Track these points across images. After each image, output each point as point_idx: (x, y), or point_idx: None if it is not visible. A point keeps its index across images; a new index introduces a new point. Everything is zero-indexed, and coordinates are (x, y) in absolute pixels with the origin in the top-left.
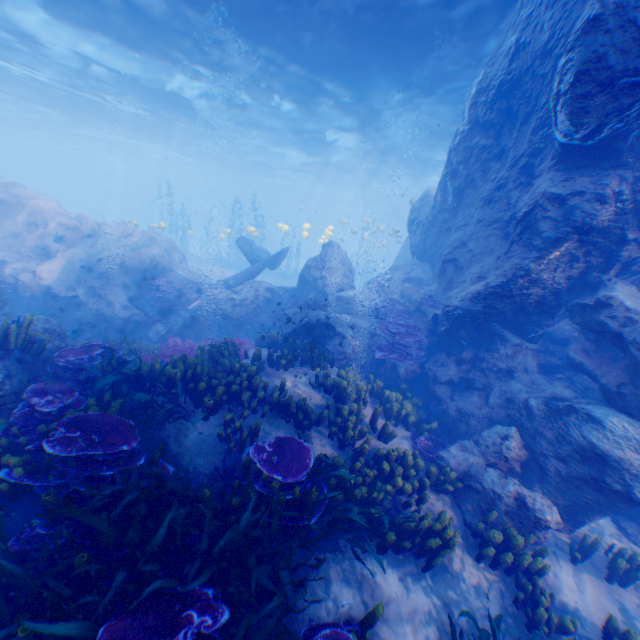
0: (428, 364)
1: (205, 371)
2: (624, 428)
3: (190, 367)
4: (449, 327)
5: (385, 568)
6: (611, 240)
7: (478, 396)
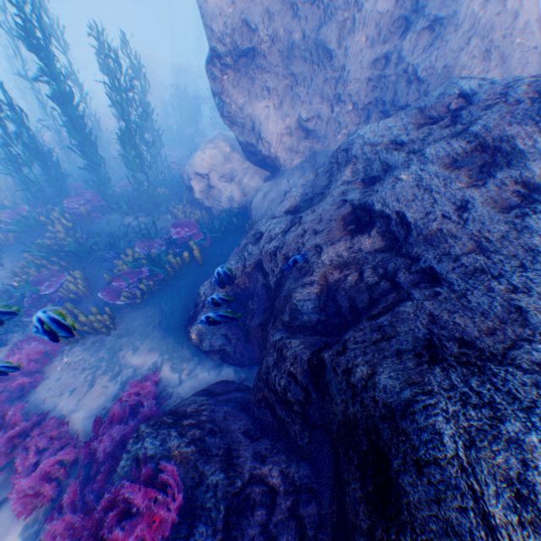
0: None
1: None
2: None
3: None
4: None
5: None
6: None
7: None
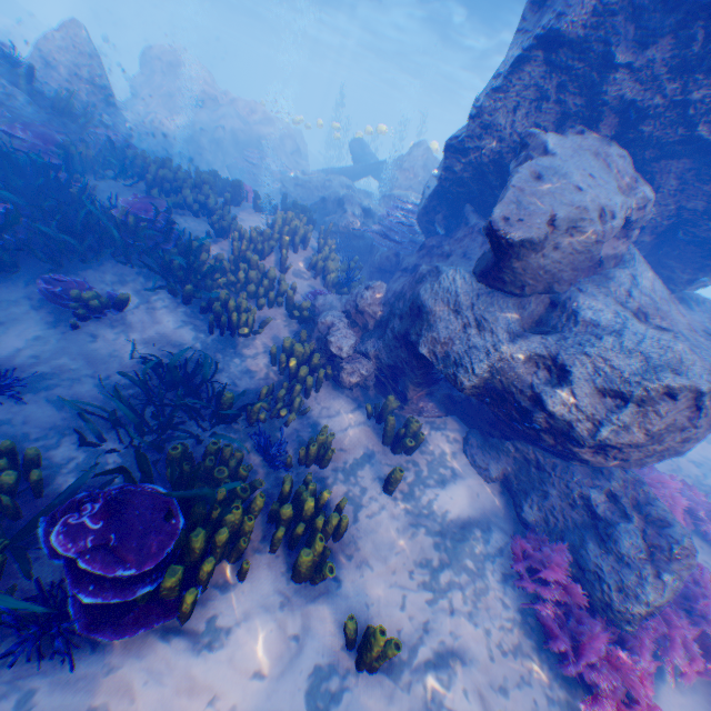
0: (403, 253)
1: (174, 171)
2: (454, 284)
3: (164, 163)
4: (427, 207)
5: (179, 311)
6: (593, 64)
7: (408, 277)
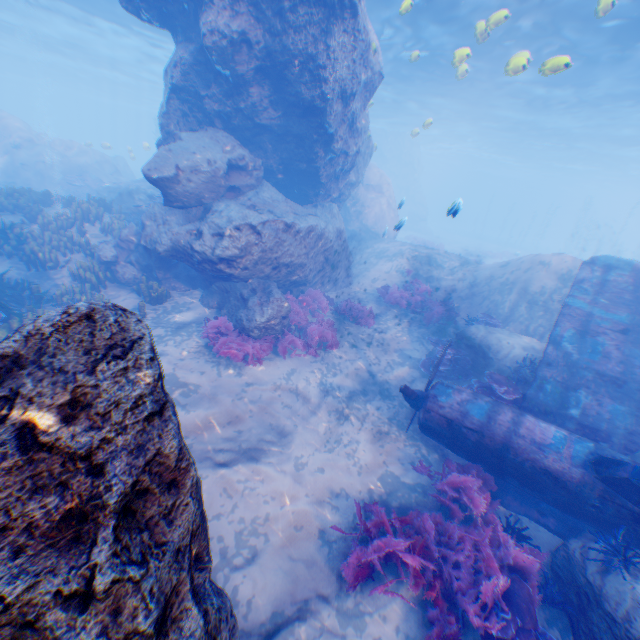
0: None
1: None
2: (154, 209)
3: None
4: None
5: (7, 263)
6: (196, 98)
7: None
